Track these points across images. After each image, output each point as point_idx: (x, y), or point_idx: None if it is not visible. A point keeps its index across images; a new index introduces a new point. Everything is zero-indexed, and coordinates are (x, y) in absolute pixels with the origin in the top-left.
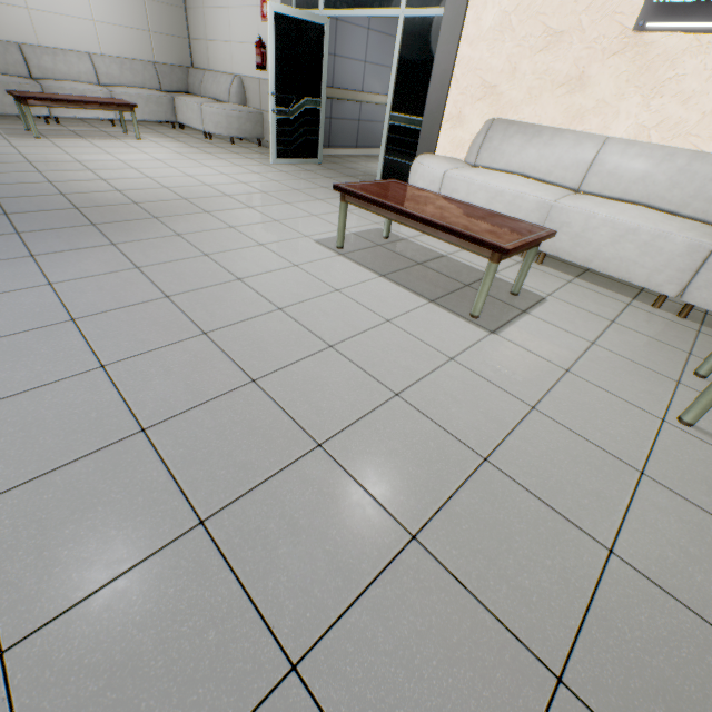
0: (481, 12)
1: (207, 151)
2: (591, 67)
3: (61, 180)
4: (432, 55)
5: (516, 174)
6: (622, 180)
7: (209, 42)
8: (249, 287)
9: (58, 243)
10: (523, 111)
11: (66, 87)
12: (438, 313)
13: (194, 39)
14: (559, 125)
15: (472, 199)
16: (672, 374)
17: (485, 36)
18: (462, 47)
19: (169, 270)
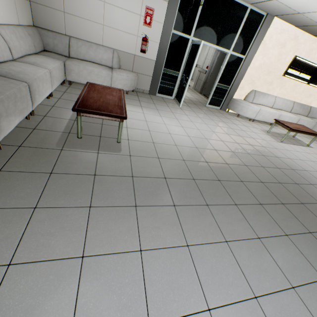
0: (255, 61)
1: (153, 108)
2: (273, 81)
3: (241, 162)
4: (236, 68)
5: (260, 104)
6: (279, 105)
7: (69, 15)
8: (315, 161)
9: (313, 179)
10: (258, 88)
11: (35, 77)
12: (309, 148)
13: (38, 3)
14: (265, 92)
15: (265, 115)
16: (314, 142)
17: (255, 68)
18: (248, 69)
19: (315, 168)
